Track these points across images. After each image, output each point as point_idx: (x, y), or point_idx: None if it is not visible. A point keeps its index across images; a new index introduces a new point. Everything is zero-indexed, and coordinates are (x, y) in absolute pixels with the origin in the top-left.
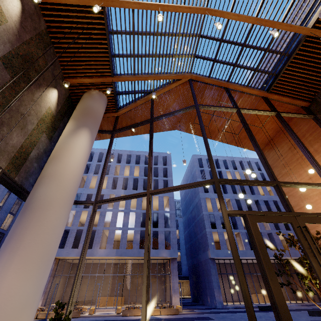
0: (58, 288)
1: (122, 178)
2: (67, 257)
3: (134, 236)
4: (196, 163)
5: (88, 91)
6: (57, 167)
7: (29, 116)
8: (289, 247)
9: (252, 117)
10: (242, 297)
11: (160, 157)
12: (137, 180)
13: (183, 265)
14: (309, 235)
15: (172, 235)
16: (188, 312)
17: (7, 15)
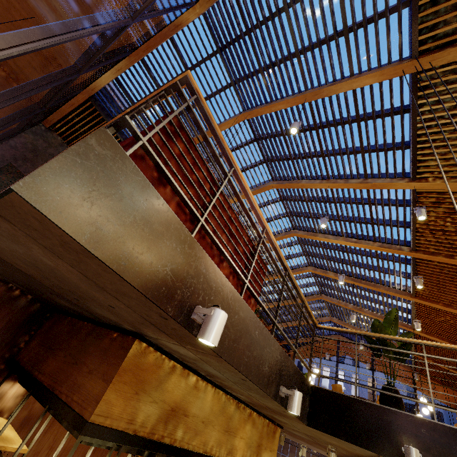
0: None
1: None
2: None
3: None
4: None
5: None
6: None
7: None
8: None
9: None
10: None
11: None
12: None
13: None
14: None
15: None
16: None
17: None
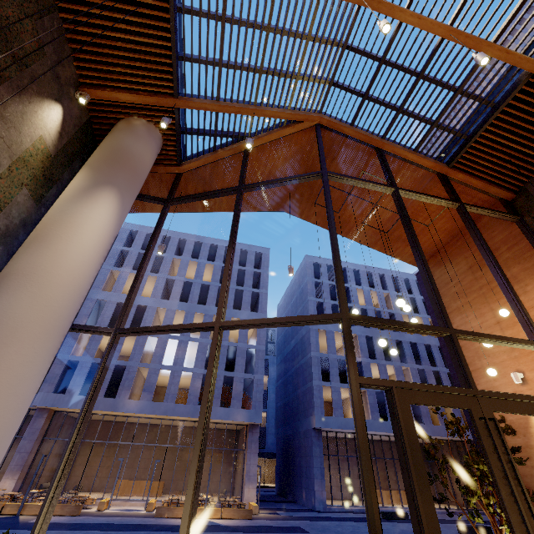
0: (49, 460)
1: (181, 282)
2: (70, 408)
3: (191, 383)
4: (310, 270)
5: (125, 118)
6: (39, 259)
7: None
8: (440, 420)
9: (415, 205)
10: (357, 493)
11: (251, 253)
12: (208, 288)
13: (269, 433)
14: (499, 435)
15: (256, 387)
16: (268, 516)
17: None
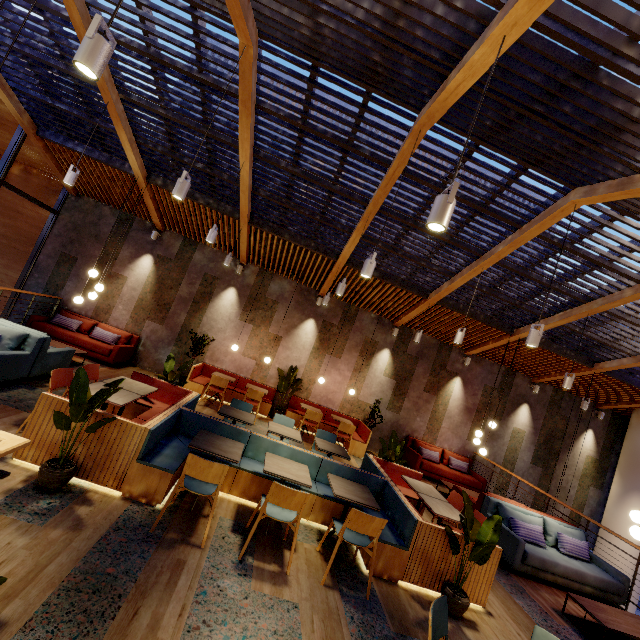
0: None
1: None
2: None
3: None
4: None
5: (636, 410)
6: (606, 550)
7: (567, 483)
8: None
9: None
10: None
11: None
12: None
13: None
14: None
15: None
16: None
17: (523, 428)
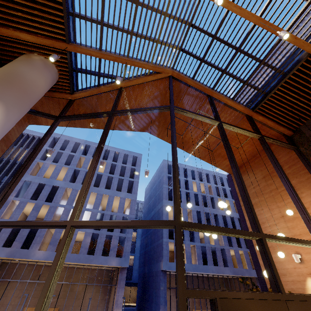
0: None
1: (84, 172)
2: None
3: (83, 239)
4: (166, 168)
5: (27, 53)
6: None
7: None
8: (238, 265)
9: (230, 134)
10: None
11: (130, 156)
12: (101, 176)
13: (135, 270)
14: None
15: (126, 242)
16: None
17: None
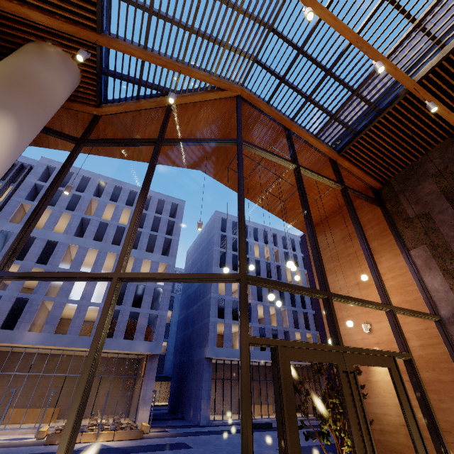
0: None
1: (97, 222)
2: None
3: (97, 317)
4: (218, 224)
5: (37, 41)
6: None
7: None
8: None
9: (309, 182)
10: (235, 408)
11: (168, 203)
12: (123, 230)
13: (168, 360)
14: (356, 386)
15: (159, 322)
16: (157, 434)
17: None
